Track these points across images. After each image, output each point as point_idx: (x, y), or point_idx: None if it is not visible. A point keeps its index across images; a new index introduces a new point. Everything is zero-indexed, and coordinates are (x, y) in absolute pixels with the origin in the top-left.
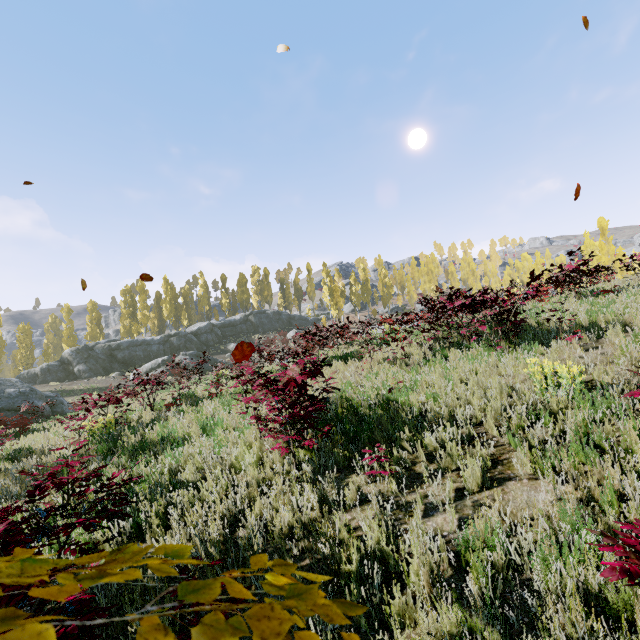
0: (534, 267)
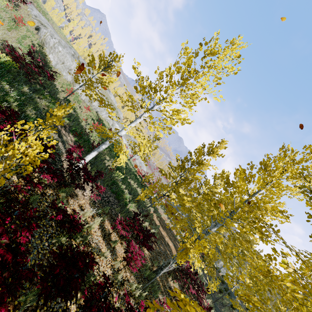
0: None
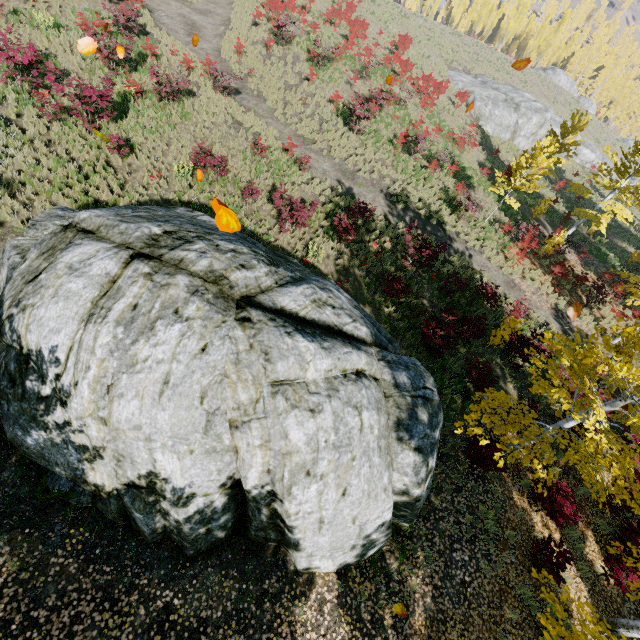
0: None
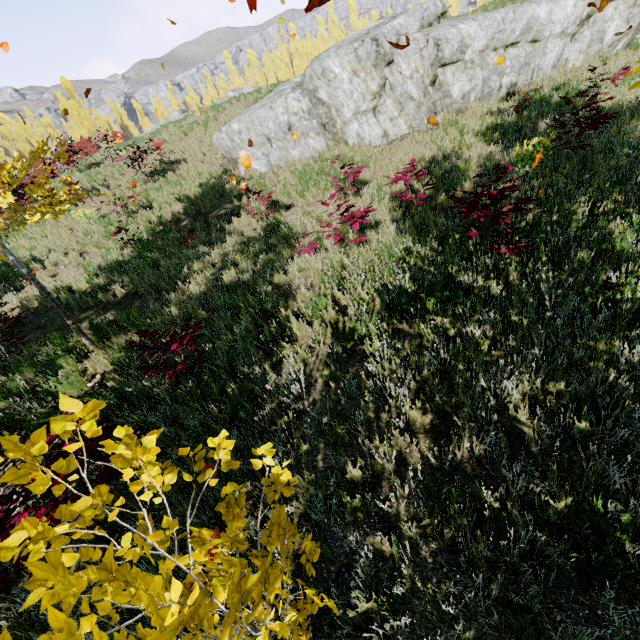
0: (25, 134)
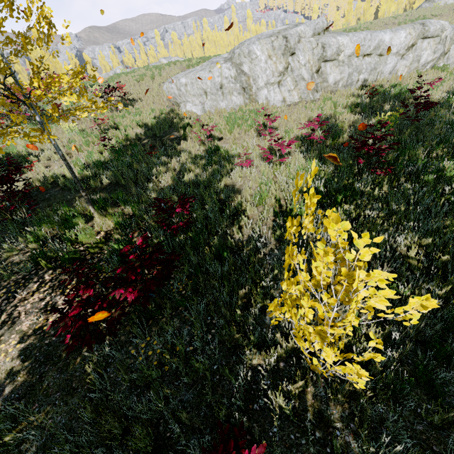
0: None
